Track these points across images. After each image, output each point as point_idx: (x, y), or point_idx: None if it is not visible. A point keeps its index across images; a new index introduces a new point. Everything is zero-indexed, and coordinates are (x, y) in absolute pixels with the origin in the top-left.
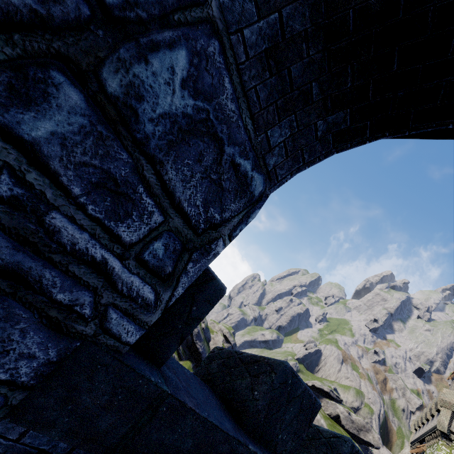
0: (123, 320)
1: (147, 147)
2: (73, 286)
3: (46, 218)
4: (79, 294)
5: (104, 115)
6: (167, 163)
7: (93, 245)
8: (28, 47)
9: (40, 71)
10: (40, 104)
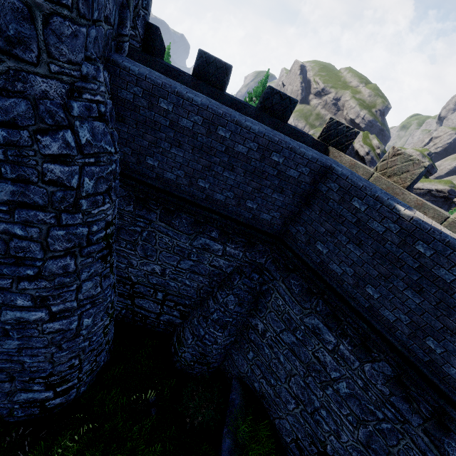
0: (132, 41)
1: None
2: None
3: None
4: None
5: None
6: None
7: None
8: None
9: None
10: None
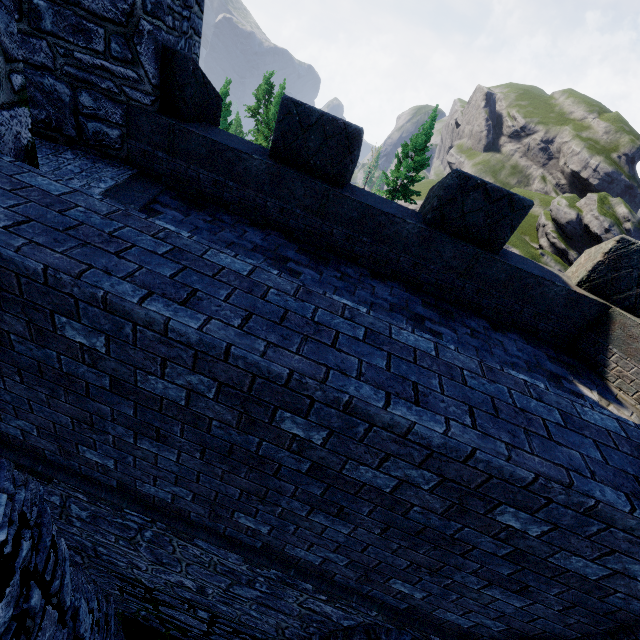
0: (133, 92)
1: (70, 1)
2: (103, 80)
3: (75, 57)
4: (108, 84)
5: (52, 2)
6: (81, 0)
7: (94, 59)
8: (27, 1)
9: (33, 5)
10: (42, 16)
